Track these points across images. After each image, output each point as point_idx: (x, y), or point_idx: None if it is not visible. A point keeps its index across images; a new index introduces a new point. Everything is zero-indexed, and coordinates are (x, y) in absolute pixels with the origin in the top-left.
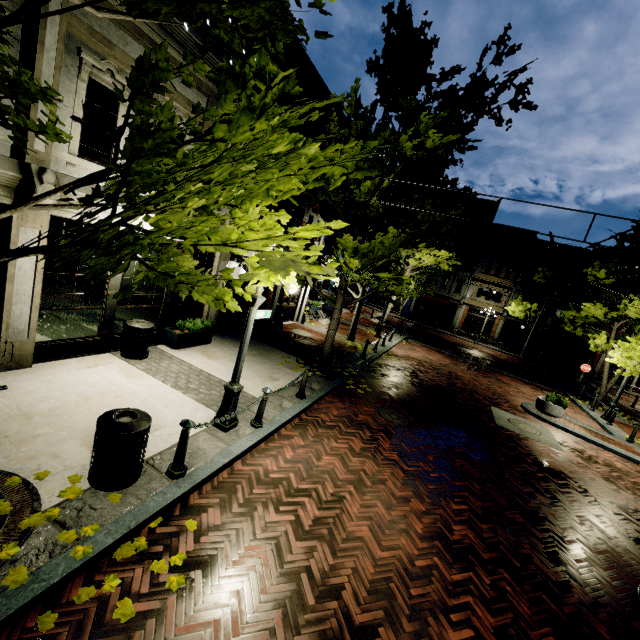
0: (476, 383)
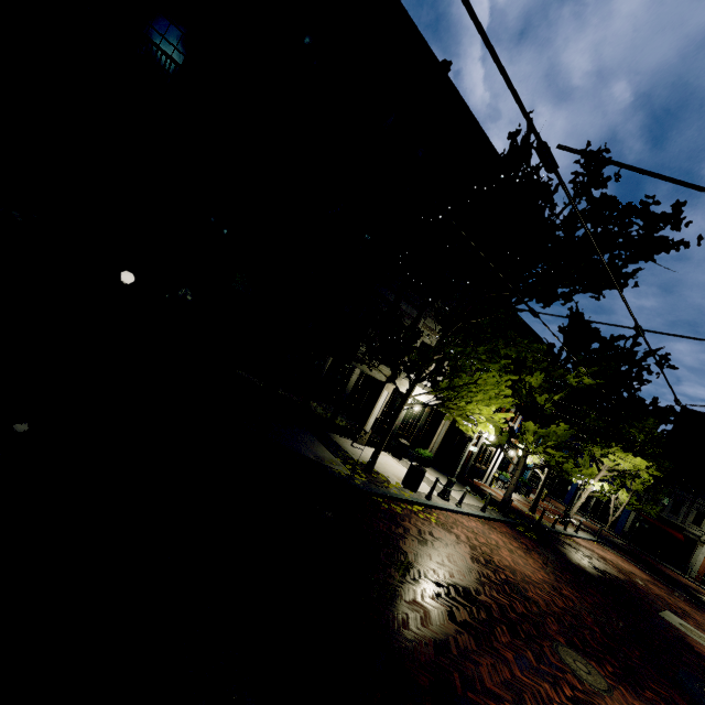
0: (668, 599)
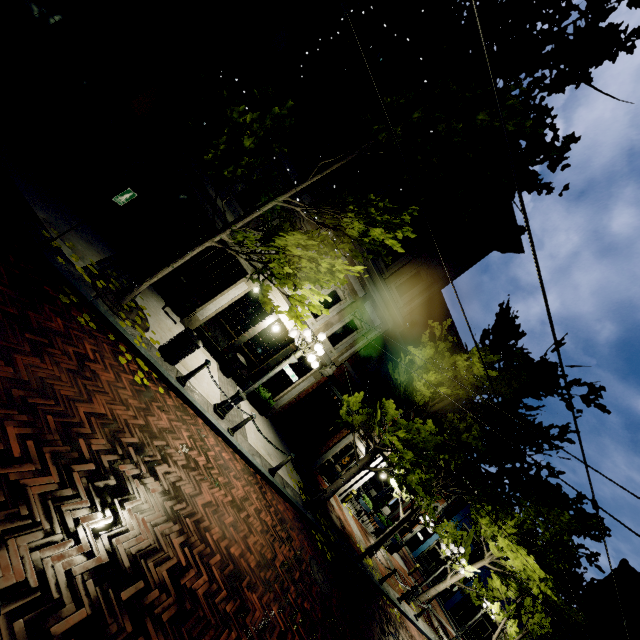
0: None
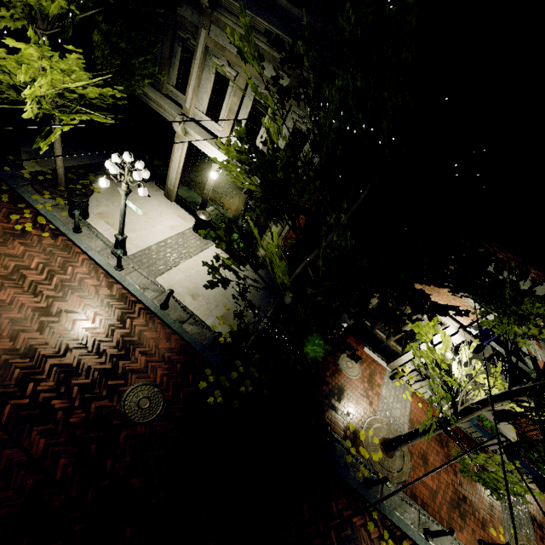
0: None
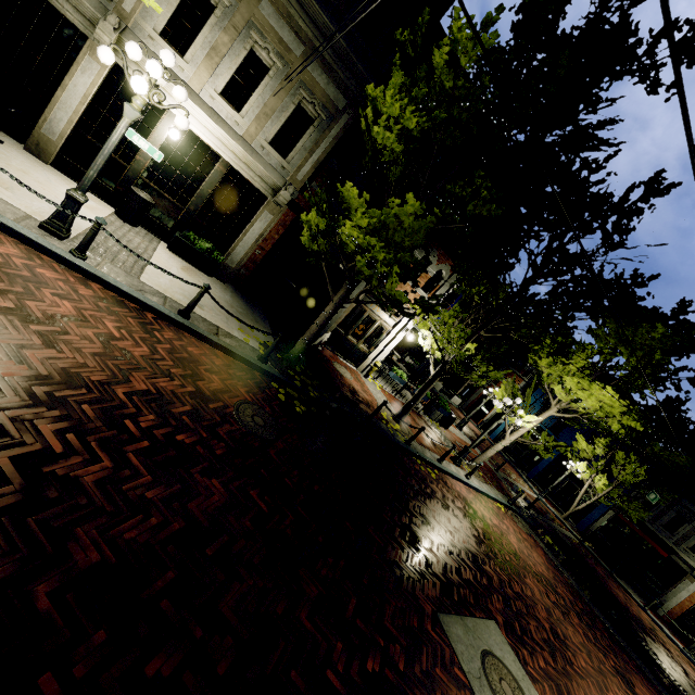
0: (541, 611)
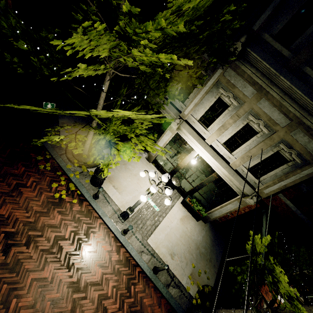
0: None
